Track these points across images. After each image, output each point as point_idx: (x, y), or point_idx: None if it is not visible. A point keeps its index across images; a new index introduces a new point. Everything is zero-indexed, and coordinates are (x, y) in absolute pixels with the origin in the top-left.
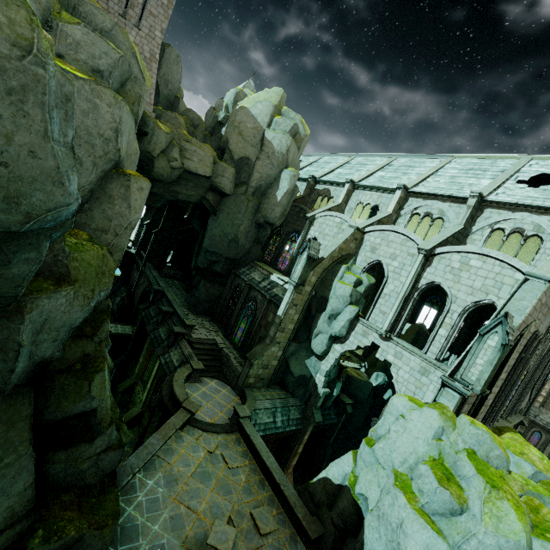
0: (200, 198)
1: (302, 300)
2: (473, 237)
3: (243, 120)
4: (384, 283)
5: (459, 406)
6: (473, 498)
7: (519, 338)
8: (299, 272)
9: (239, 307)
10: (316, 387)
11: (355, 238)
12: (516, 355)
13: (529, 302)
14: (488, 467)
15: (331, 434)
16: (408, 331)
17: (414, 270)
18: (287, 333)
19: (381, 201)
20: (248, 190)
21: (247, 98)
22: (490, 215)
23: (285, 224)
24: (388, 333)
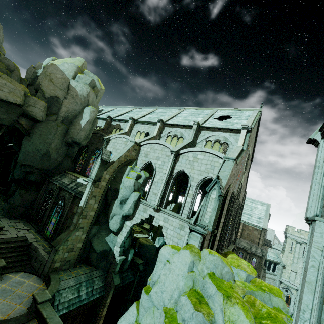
0: (13, 121)
1: (100, 192)
2: (198, 146)
3: (53, 72)
4: (154, 175)
5: (201, 243)
6: (217, 312)
7: (226, 195)
8: (95, 172)
9: (50, 206)
10: (114, 256)
11: (135, 149)
12: (226, 206)
13: (228, 172)
14: (223, 282)
15: (130, 291)
16: (174, 207)
17: (170, 164)
18: (89, 219)
19: (150, 129)
20: (58, 119)
21: (57, 60)
22: (204, 134)
23: (91, 145)
24: (159, 206)
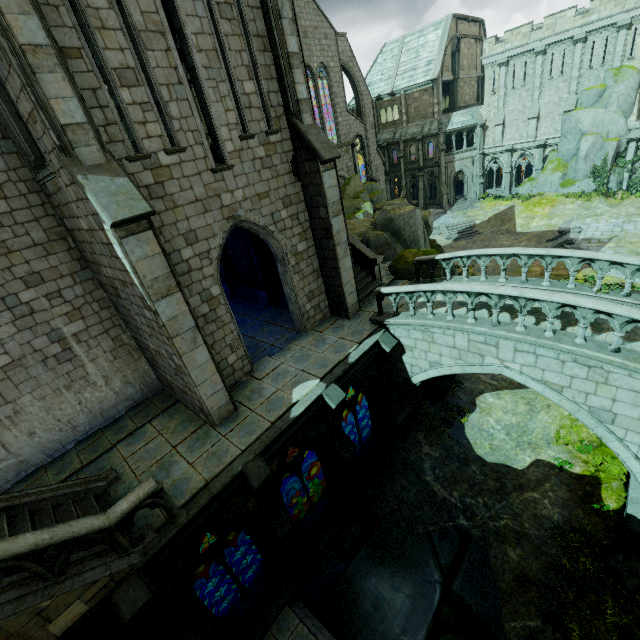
0: None
1: None
2: None
3: None
4: None
5: None
6: None
7: None
8: None
9: None
10: None
11: None
12: None
13: None
14: None
15: None
16: None
17: None
18: None
19: None
20: None
21: None
22: None
23: None
24: None
